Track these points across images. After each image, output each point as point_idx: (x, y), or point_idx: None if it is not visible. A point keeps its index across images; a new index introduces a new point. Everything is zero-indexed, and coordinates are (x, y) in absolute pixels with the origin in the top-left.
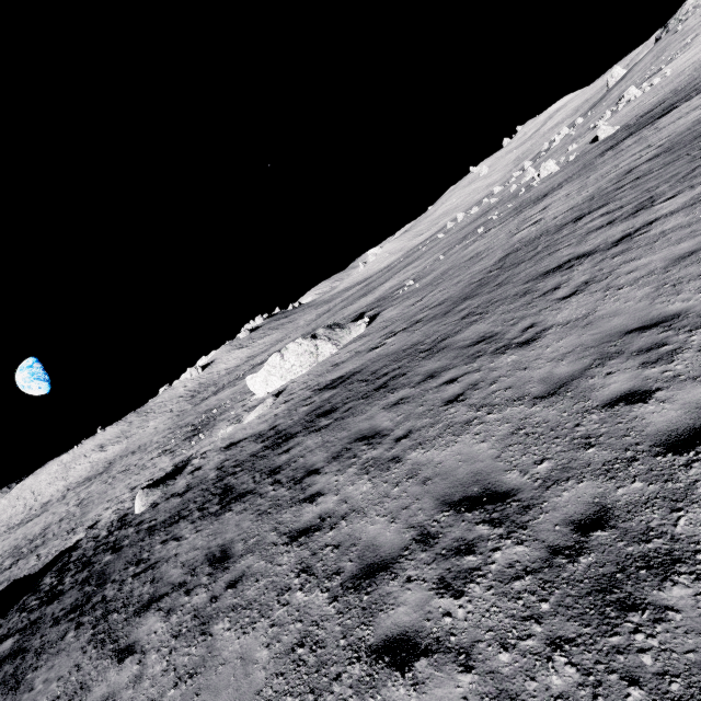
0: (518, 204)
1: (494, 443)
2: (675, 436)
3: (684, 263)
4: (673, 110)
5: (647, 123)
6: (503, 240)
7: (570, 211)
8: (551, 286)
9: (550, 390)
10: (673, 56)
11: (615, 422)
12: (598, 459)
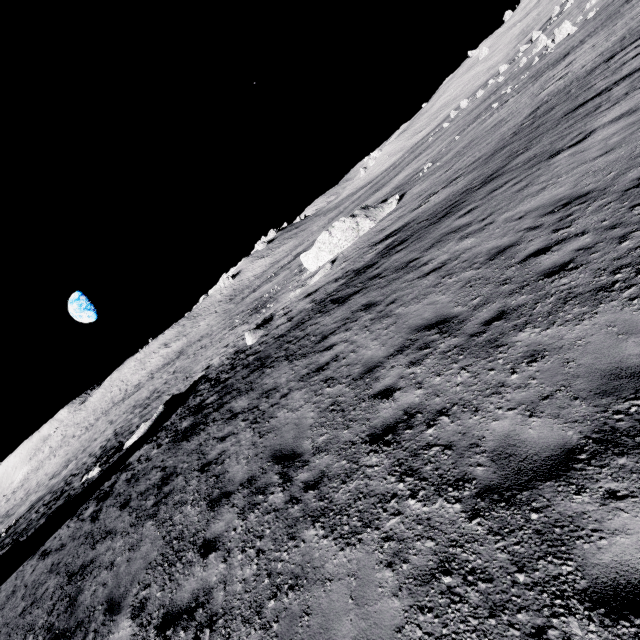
0: (534, 72)
1: (569, 185)
2: None
3: None
4: None
5: None
6: (527, 102)
7: (599, 56)
8: (592, 107)
9: (607, 150)
10: None
11: None
12: None
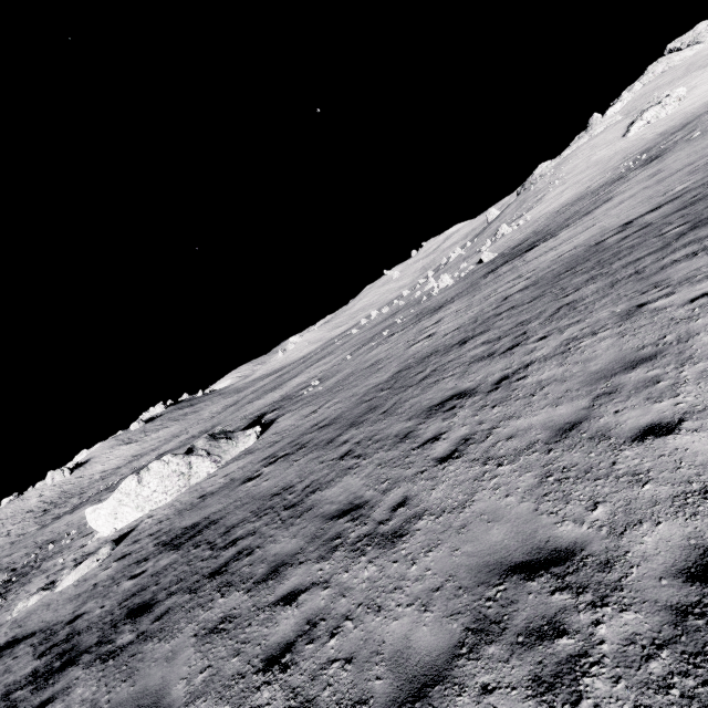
0: (419, 311)
1: None
2: None
3: (566, 441)
4: (535, 247)
5: (518, 254)
6: (400, 350)
7: (457, 331)
8: (431, 433)
9: (400, 702)
10: (530, 206)
11: None
12: None
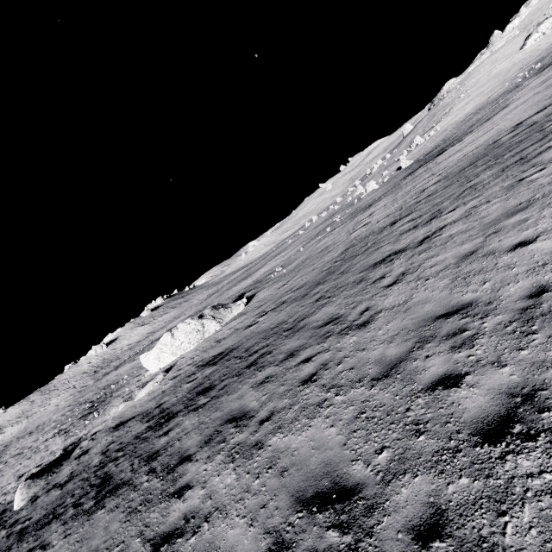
0: (353, 210)
1: (341, 427)
2: (487, 424)
3: (468, 260)
4: (444, 151)
5: (430, 159)
6: (344, 237)
7: (387, 217)
8: (379, 275)
9: (384, 372)
10: (439, 119)
11: (437, 407)
12: (428, 449)
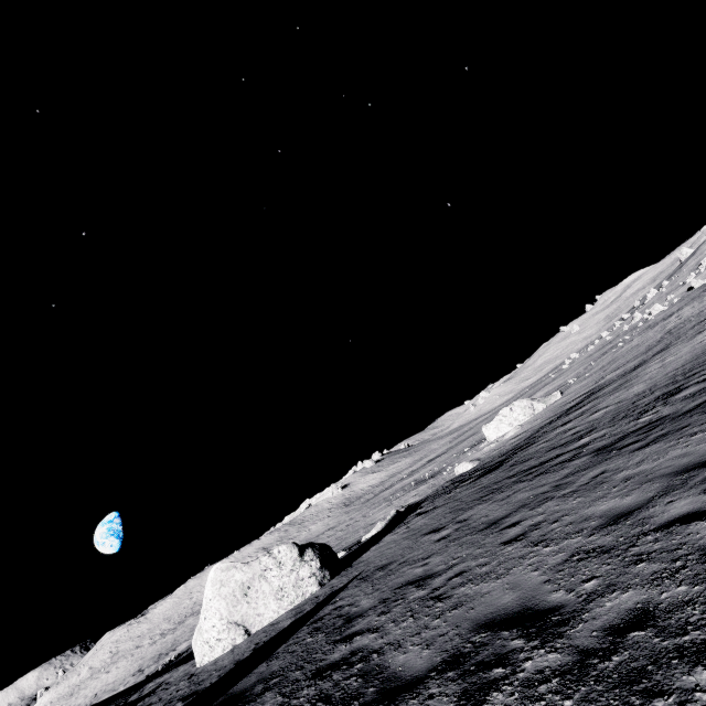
0: (645, 327)
1: None
2: None
3: None
4: None
5: None
6: (655, 333)
7: (701, 308)
8: None
9: None
10: None
11: None
12: None
